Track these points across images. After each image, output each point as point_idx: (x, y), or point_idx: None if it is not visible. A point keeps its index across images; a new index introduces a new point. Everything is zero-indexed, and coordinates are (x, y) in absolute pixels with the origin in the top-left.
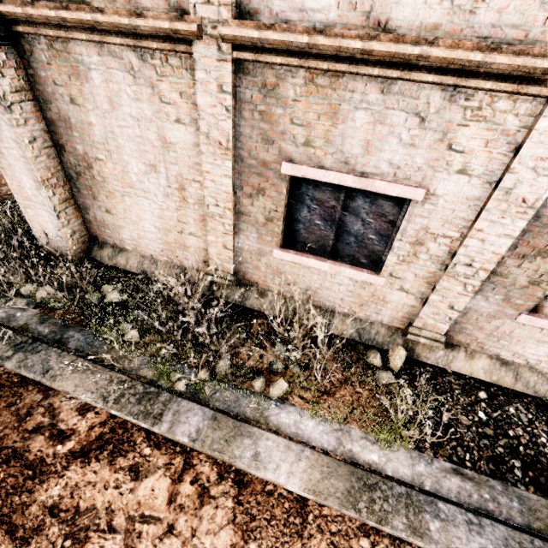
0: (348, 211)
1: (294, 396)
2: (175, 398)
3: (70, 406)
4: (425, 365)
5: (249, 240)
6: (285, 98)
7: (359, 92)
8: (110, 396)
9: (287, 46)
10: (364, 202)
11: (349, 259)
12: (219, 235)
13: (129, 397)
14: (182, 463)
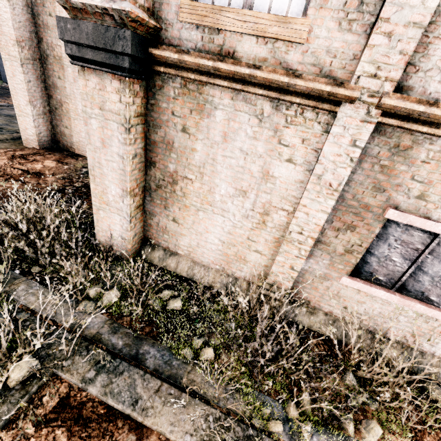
0: (432, 254)
1: None
2: None
3: None
4: None
5: (318, 264)
6: (414, 159)
7: None
8: None
9: None
10: None
11: (416, 294)
12: (290, 257)
13: None
14: None
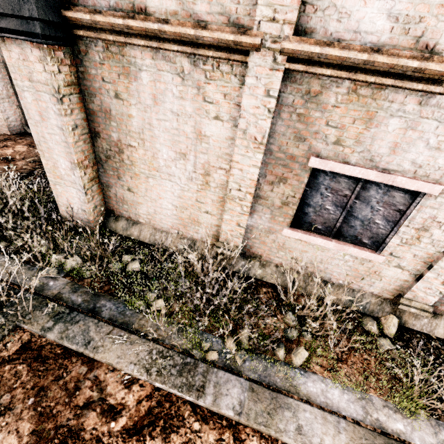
0: (359, 199)
1: (313, 363)
2: (211, 369)
3: (115, 378)
4: (413, 331)
5: (262, 219)
6: (325, 104)
7: (397, 103)
8: (152, 368)
9: (342, 61)
10: (376, 193)
11: (351, 239)
12: (235, 214)
13: (170, 369)
14: (232, 438)
